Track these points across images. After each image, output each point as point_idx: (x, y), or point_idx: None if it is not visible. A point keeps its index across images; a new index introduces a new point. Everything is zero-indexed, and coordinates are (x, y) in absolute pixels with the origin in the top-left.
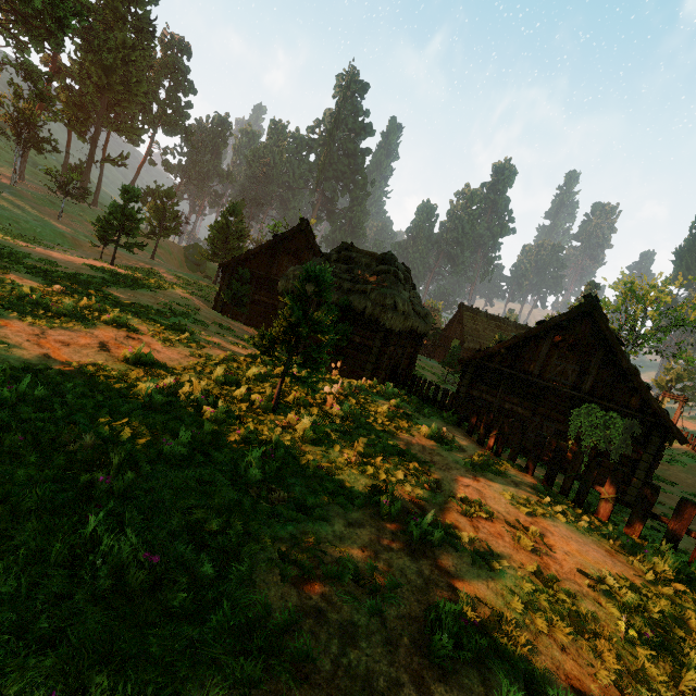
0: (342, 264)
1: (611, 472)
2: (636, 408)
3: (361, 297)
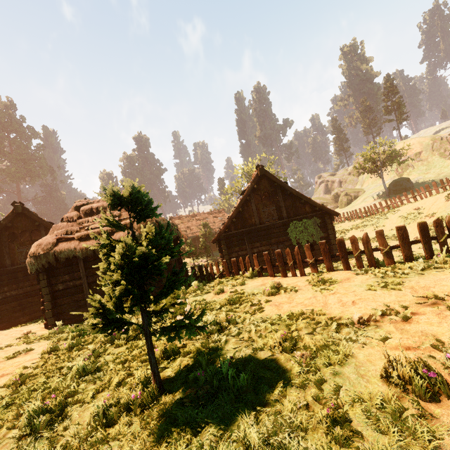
0: (87, 218)
1: (377, 235)
2: (310, 211)
3: (126, 232)
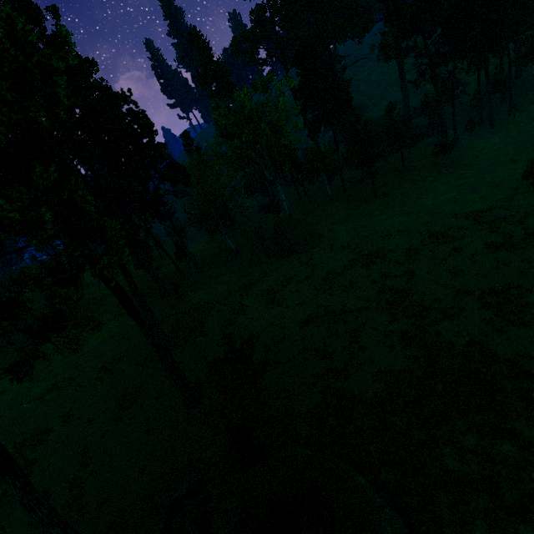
0: None
1: None
2: None
3: None
